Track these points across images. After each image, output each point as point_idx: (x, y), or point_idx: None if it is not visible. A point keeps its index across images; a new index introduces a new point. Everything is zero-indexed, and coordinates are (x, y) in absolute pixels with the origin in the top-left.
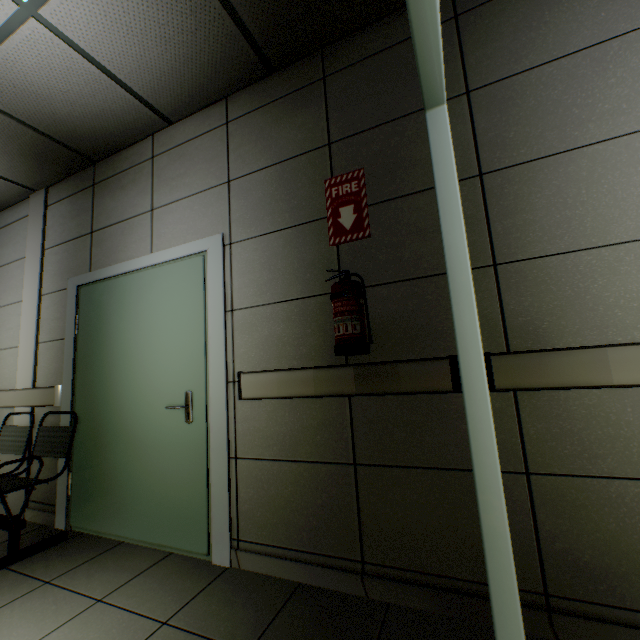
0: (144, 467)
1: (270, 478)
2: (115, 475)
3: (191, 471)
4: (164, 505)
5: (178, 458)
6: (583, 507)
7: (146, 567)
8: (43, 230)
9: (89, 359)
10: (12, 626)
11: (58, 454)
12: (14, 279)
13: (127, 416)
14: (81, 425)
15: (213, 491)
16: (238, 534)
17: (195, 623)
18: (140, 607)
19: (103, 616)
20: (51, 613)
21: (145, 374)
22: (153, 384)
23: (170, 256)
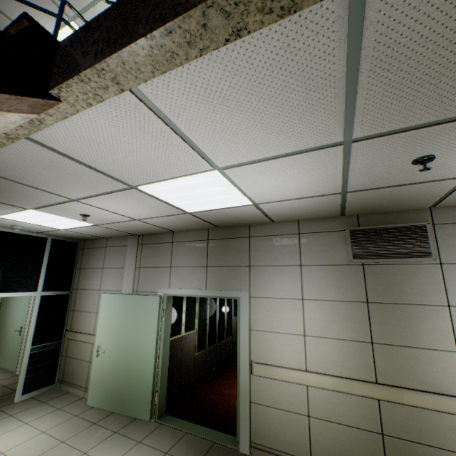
0: (9, 346)
1: None
2: (2, 348)
3: (18, 349)
4: (11, 357)
5: (16, 345)
6: (71, 363)
7: (0, 373)
8: None
9: (3, 311)
10: None
11: None
12: None
13: (8, 331)
14: None
15: (21, 355)
16: None
17: (0, 382)
18: None
19: None
20: None
21: (15, 319)
22: (16, 322)
23: None
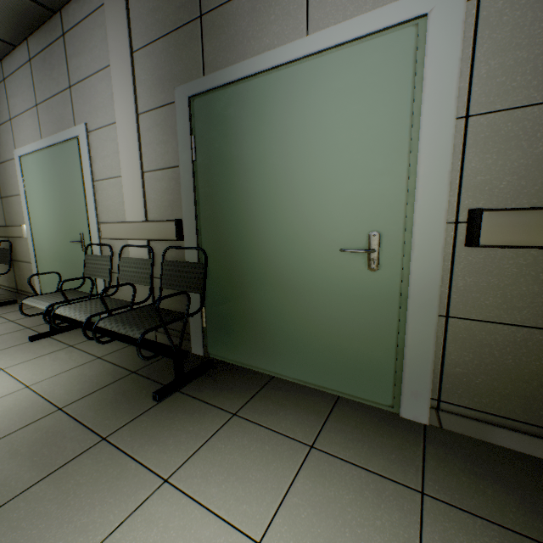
0: (300, 312)
1: (507, 346)
2: (260, 316)
3: (372, 324)
4: (329, 352)
5: (352, 308)
6: None
7: (327, 411)
8: (127, 23)
9: (214, 190)
10: (241, 466)
11: (191, 289)
12: (99, 96)
13: (274, 257)
14: (211, 262)
15: (408, 349)
16: (439, 395)
17: (464, 500)
18: (369, 464)
19: (335, 470)
20: (271, 456)
21: (300, 209)
22: (313, 222)
23: (347, 34)
